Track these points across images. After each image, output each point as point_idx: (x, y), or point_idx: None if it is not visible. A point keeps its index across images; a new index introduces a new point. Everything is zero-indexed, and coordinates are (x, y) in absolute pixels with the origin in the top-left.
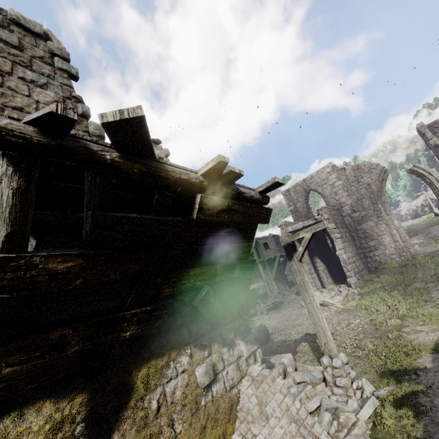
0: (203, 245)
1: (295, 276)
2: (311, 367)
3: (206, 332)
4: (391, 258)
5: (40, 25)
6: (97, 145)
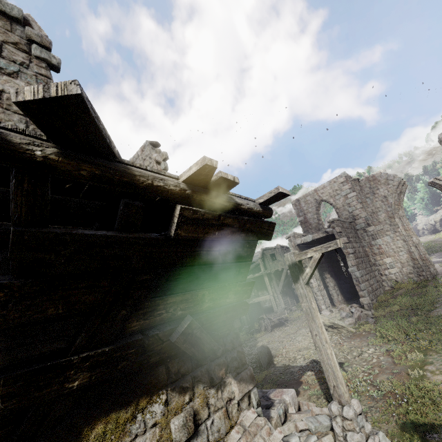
0: (186, 266)
1: (301, 301)
2: (316, 409)
3: (190, 370)
4: (408, 277)
5: (19, 9)
6: (24, 136)
